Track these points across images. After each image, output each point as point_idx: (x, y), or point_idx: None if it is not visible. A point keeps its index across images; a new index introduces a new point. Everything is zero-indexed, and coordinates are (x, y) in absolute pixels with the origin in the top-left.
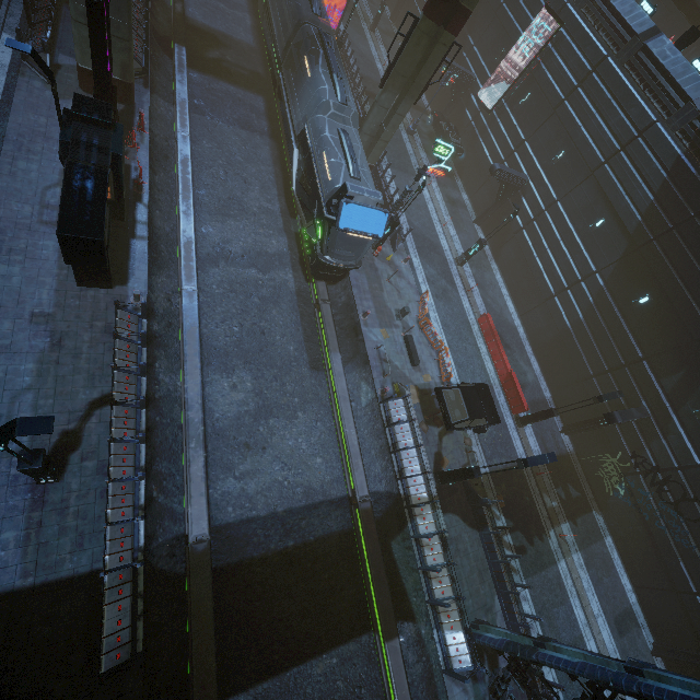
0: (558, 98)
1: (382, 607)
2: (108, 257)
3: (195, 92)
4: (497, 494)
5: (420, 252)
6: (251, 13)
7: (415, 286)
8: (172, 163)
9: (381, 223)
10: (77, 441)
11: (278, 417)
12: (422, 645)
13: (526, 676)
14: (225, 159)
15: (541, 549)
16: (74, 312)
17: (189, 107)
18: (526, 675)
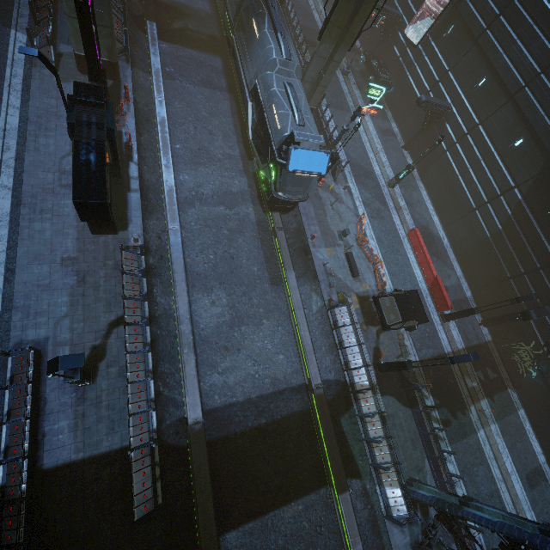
0: (480, 28)
1: (335, 469)
2: (112, 211)
3: (166, 60)
4: (425, 379)
5: (356, 179)
6: None
7: (353, 209)
8: (153, 124)
9: (323, 163)
10: (103, 353)
11: (248, 324)
12: (367, 497)
13: (452, 524)
14: (194, 115)
15: (464, 421)
16: (92, 254)
17: (162, 75)
18: (452, 523)
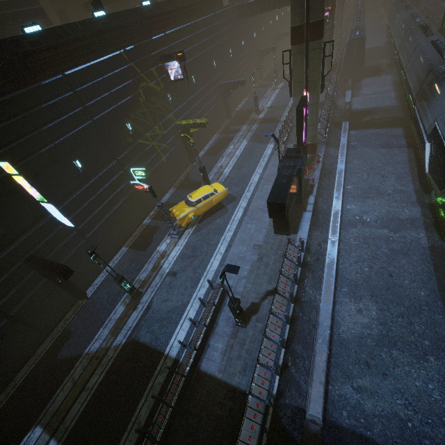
0: None
1: None
2: (288, 216)
3: (352, 139)
4: None
5: None
6: (394, 91)
7: None
8: (333, 175)
9: None
10: (256, 309)
11: (402, 351)
12: None
13: None
14: (368, 167)
15: None
16: (270, 245)
17: (347, 147)
18: None
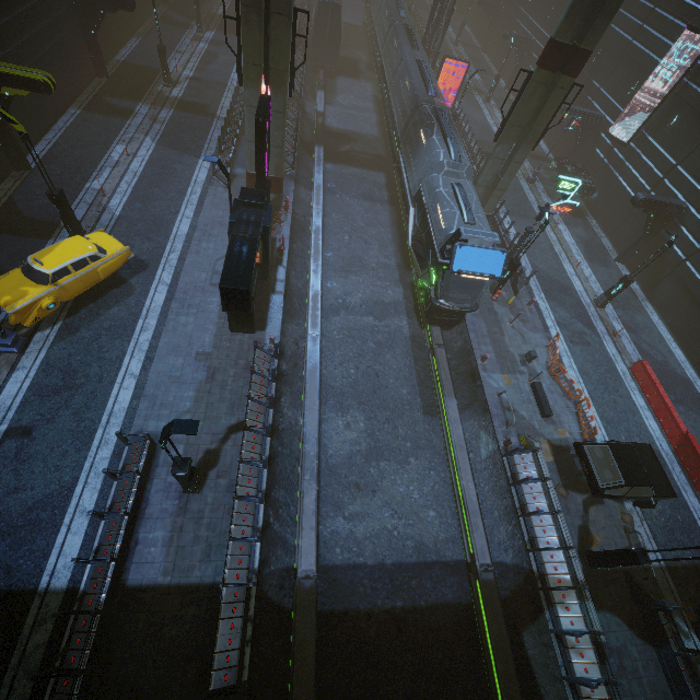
0: None
1: None
2: (253, 306)
3: (328, 178)
4: (680, 600)
5: (547, 294)
6: (376, 112)
7: (542, 329)
8: (307, 234)
9: (498, 263)
10: (215, 459)
11: (389, 460)
12: None
13: None
14: (350, 226)
15: None
16: (225, 352)
17: (323, 190)
18: None
